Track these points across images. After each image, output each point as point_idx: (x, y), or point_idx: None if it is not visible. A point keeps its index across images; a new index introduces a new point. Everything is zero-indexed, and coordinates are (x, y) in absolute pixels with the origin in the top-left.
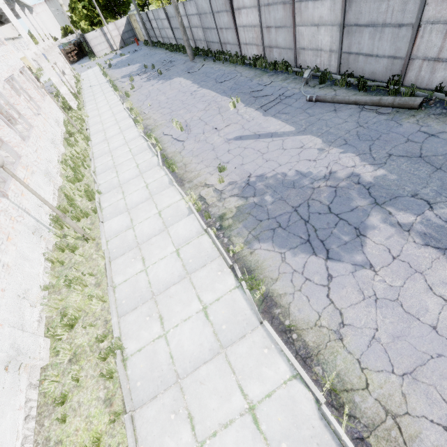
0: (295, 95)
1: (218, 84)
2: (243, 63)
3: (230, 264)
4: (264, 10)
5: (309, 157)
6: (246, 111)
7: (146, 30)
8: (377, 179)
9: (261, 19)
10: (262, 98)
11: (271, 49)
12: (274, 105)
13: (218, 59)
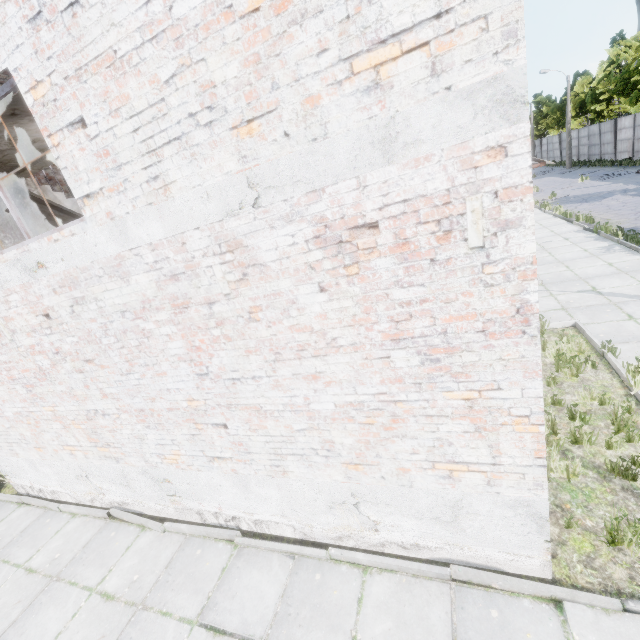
0: (632, 173)
1: (580, 176)
2: (612, 165)
3: (540, 207)
4: (637, 129)
5: (608, 188)
6: (588, 182)
7: (533, 153)
8: (634, 188)
9: (634, 134)
10: (607, 176)
11: (638, 153)
12: (611, 178)
13: (593, 165)
